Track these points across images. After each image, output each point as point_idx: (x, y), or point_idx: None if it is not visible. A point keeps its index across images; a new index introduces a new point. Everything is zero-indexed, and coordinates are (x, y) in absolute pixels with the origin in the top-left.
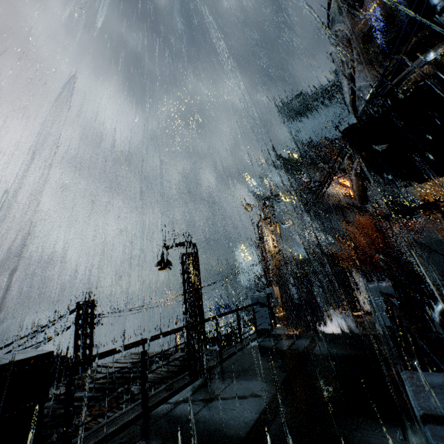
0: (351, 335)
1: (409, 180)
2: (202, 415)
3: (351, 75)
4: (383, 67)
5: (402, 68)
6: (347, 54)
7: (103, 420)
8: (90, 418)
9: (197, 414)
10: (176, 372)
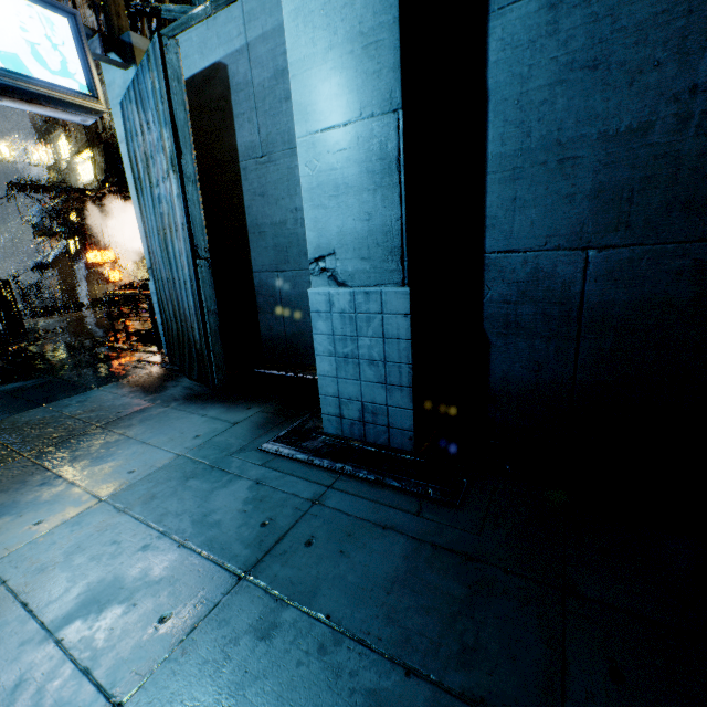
0: None
1: None
2: None
3: None
4: None
5: None
6: None
7: None
8: None
9: None
10: None
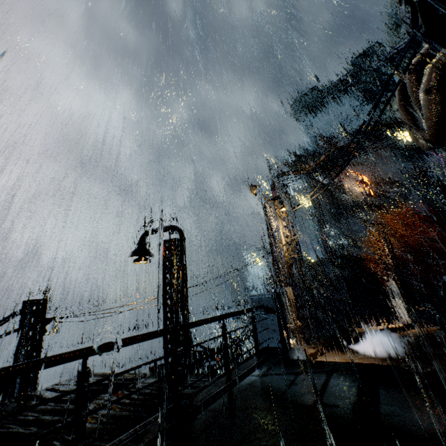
0: (442, 373)
1: None
2: None
3: None
4: None
5: None
6: None
7: None
8: None
9: None
10: None
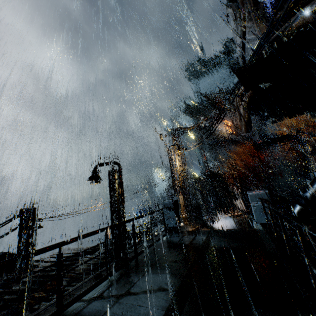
0: (237, 231)
1: (279, 116)
2: (111, 313)
3: (243, 30)
4: (268, 22)
5: (284, 21)
6: (241, 12)
7: (28, 313)
8: (16, 312)
9: (107, 313)
10: (93, 269)
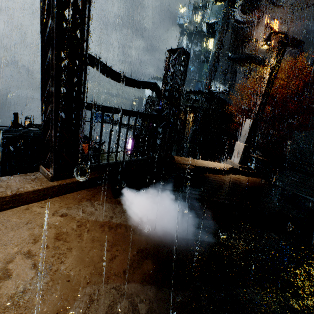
0: None
1: None
2: None
3: None
4: None
5: None
6: None
7: None
8: None
9: None
10: None
